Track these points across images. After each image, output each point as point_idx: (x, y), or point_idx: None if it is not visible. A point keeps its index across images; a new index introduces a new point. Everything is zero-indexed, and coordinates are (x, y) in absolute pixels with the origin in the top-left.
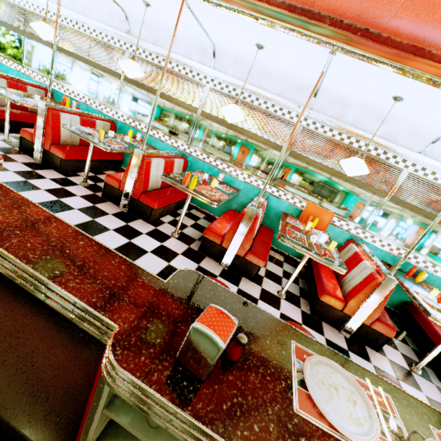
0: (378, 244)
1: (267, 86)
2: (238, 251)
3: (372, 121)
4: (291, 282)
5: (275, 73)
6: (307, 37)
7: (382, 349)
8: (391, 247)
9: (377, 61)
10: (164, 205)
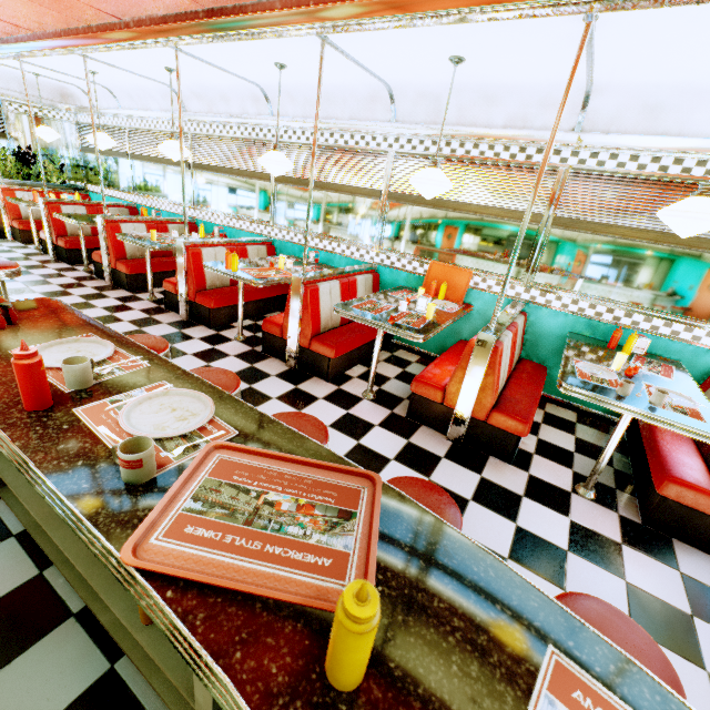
0: (556, 305)
1: (335, 113)
2: (300, 341)
3: (481, 107)
4: (373, 374)
5: (334, 91)
6: (268, 34)
7: (530, 463)
8: (580, 305)
9: (341, 27)
10: (228, 304)
